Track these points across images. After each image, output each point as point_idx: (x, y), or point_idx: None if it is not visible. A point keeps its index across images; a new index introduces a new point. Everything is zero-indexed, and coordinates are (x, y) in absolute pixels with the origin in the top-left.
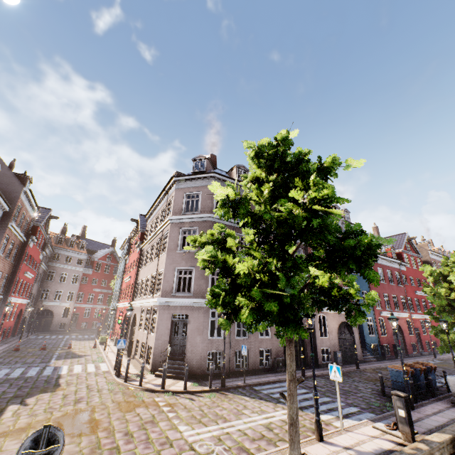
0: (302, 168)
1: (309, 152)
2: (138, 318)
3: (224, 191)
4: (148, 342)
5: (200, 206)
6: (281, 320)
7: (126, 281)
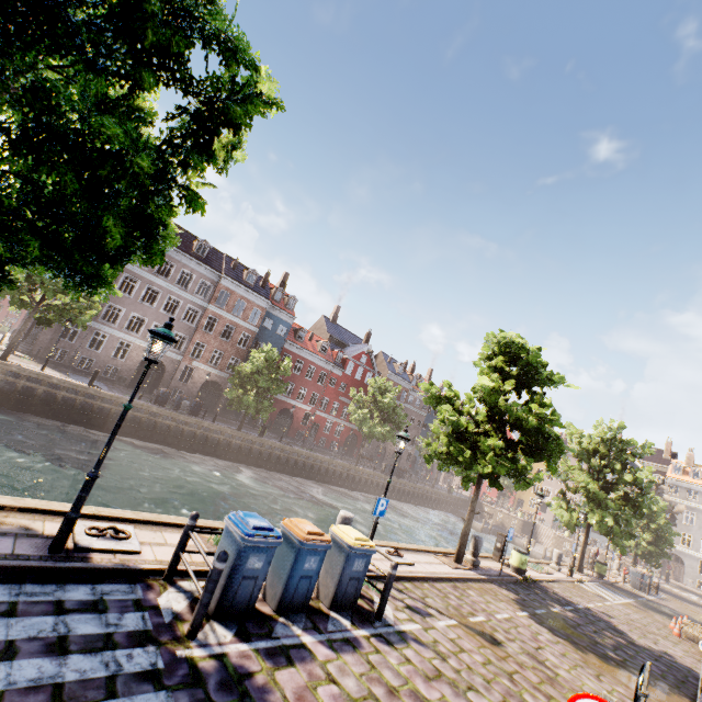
0: None
1: None
2: None
3: None
4: None
5: None
6: (12, 301)
7: None
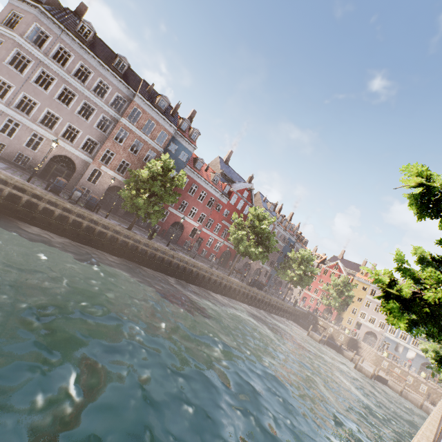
0: None
1: None
2: None
3: None
4: None
5: (16, 26)
6: None
7: None
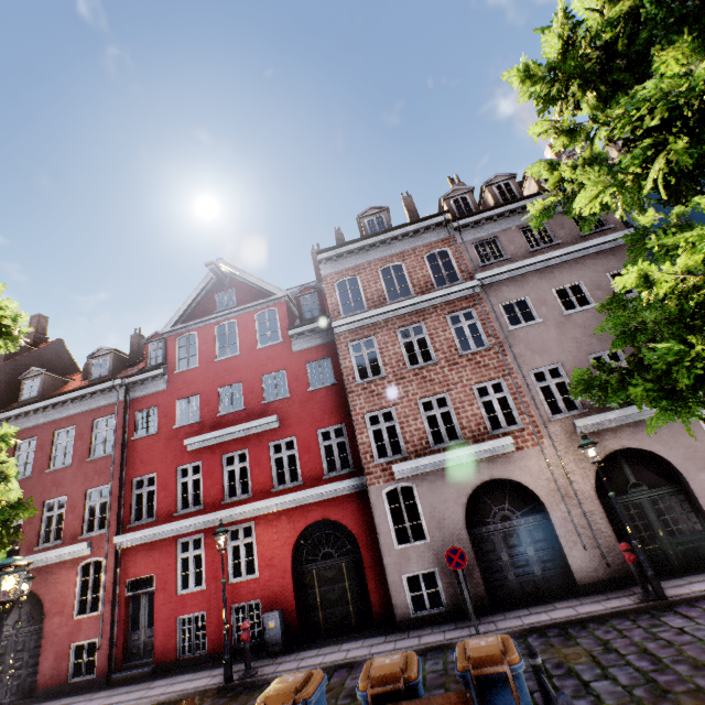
0: None
1: None
2: None
3: None
4: None
5: None
6: None
7: None
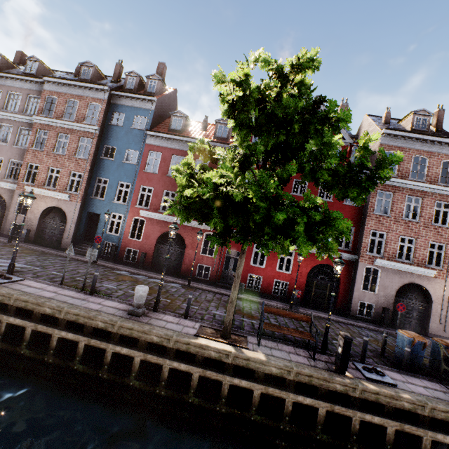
0: None
1: None
2: None
3: None
4: None
5: None
6: None
7: None
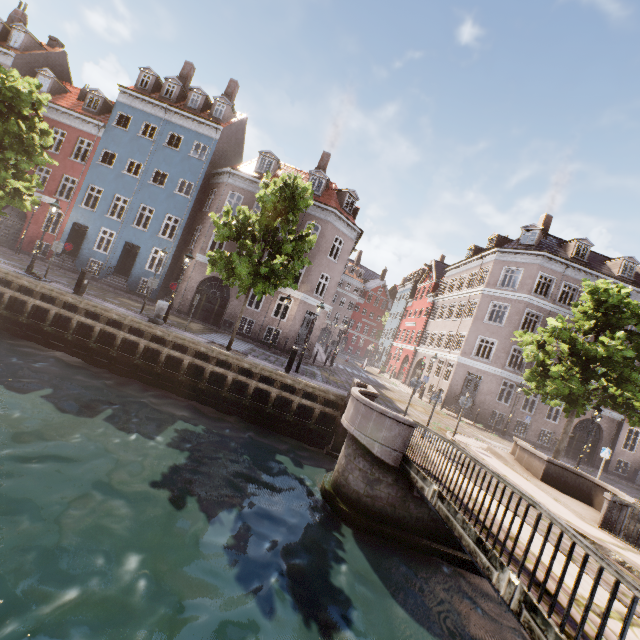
0: (624, 315)
1: (636, 304)
2: (426, 363)
3: (555, 323)
4: (440, 385)
5: (517, 284)
6: (569, 400)
7: (407, 324)
